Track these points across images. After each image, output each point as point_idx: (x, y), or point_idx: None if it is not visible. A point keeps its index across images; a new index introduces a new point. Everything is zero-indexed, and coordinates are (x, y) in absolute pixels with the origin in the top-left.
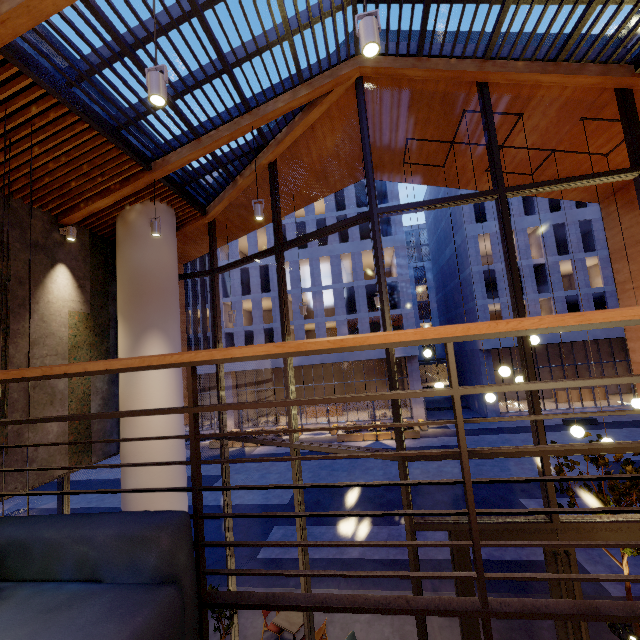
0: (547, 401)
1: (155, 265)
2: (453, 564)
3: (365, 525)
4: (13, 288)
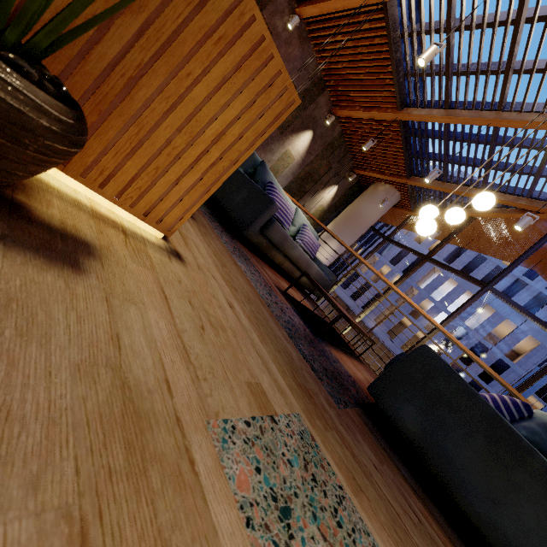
0: None
1: (367, 215)
2: None
3: None
4: (318, 184)
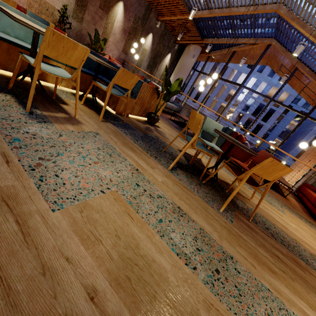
0: None
1: (188, 64)
2: None
3: None
4: (161, 57)
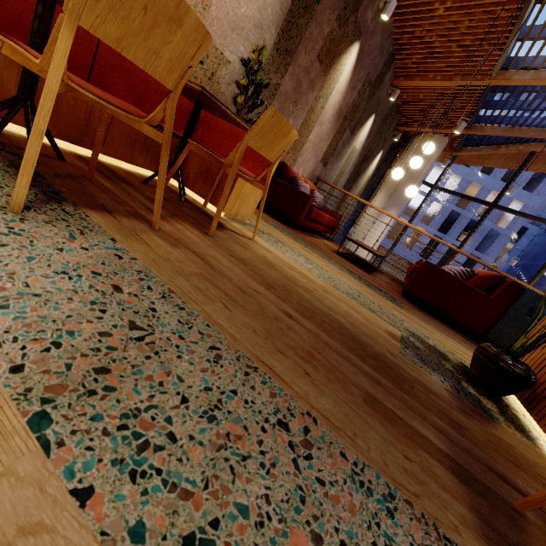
0: None
1: (420, 174)
2: None
3: None
4: (369, 160)
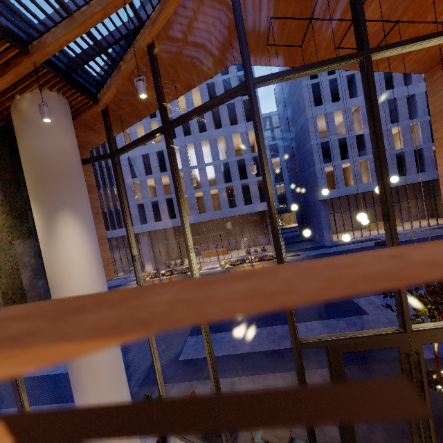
0: (363, 231)
1: (55, 151)
2: (330, 369)
3: (251, 328)
4: None
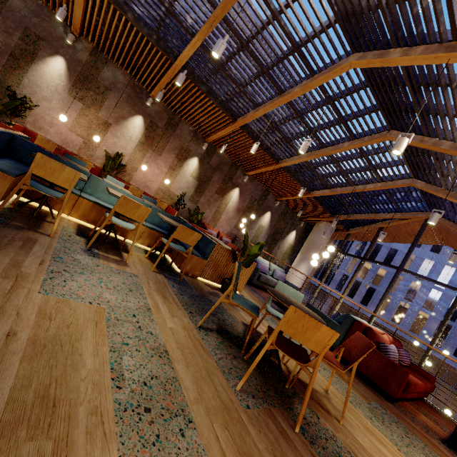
0: None
1: (319, 242)
2: None
3: None
4: (283, 234)
